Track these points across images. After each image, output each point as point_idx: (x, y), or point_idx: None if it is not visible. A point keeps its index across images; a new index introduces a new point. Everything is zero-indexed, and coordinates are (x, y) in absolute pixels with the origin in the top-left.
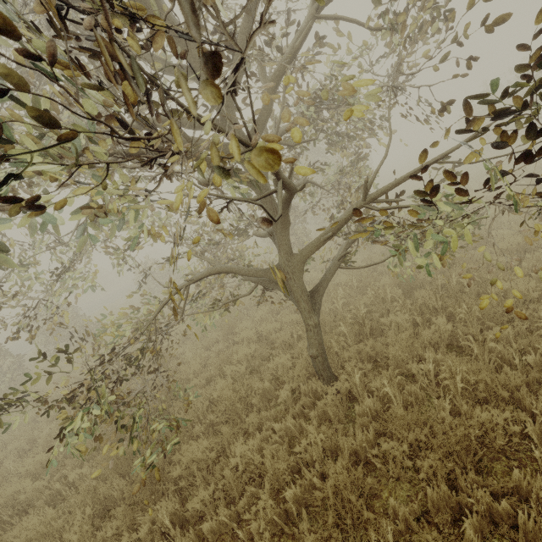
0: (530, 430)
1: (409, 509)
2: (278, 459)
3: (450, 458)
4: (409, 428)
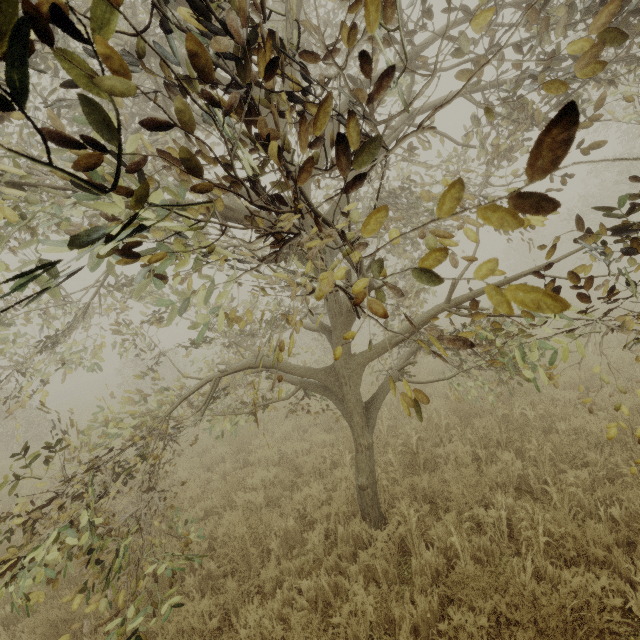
0: (633, 604)
1: None
2: (308, 633)
3: (544, 639)
4: (484, 595)
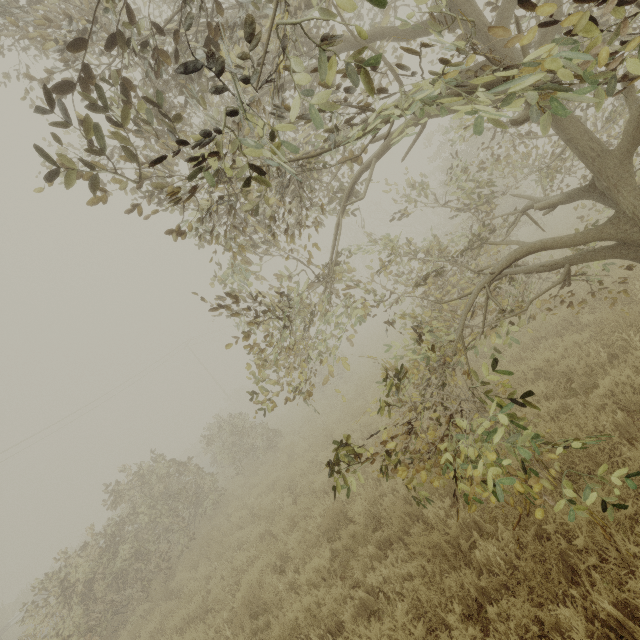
0: None
1: None
2: None
3: None
4: None
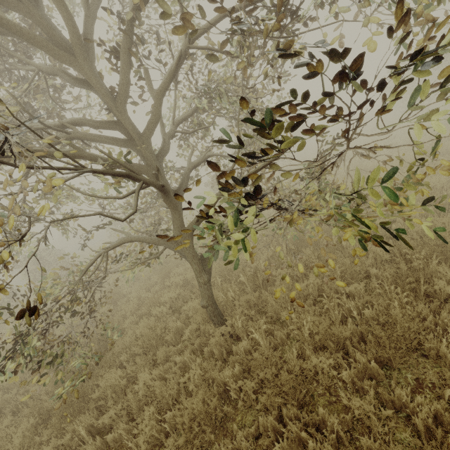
0: (345, 374)
1: (246, 432)
2: (168, 387)
3: (278, 395)
4: (264, 367)
